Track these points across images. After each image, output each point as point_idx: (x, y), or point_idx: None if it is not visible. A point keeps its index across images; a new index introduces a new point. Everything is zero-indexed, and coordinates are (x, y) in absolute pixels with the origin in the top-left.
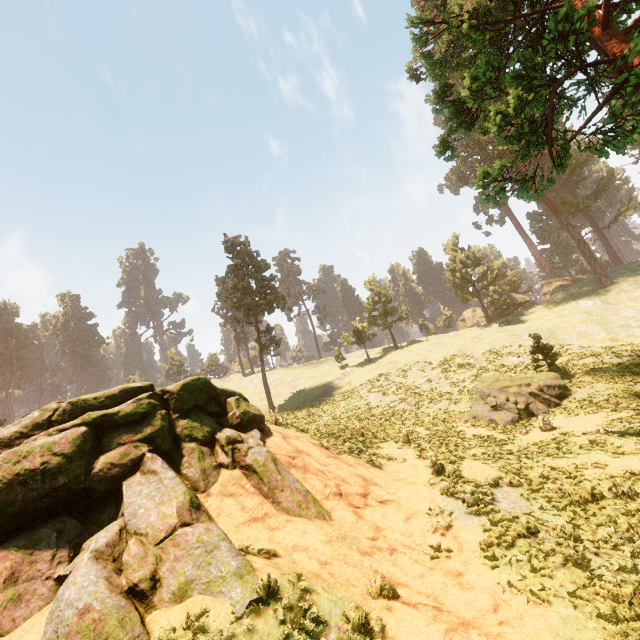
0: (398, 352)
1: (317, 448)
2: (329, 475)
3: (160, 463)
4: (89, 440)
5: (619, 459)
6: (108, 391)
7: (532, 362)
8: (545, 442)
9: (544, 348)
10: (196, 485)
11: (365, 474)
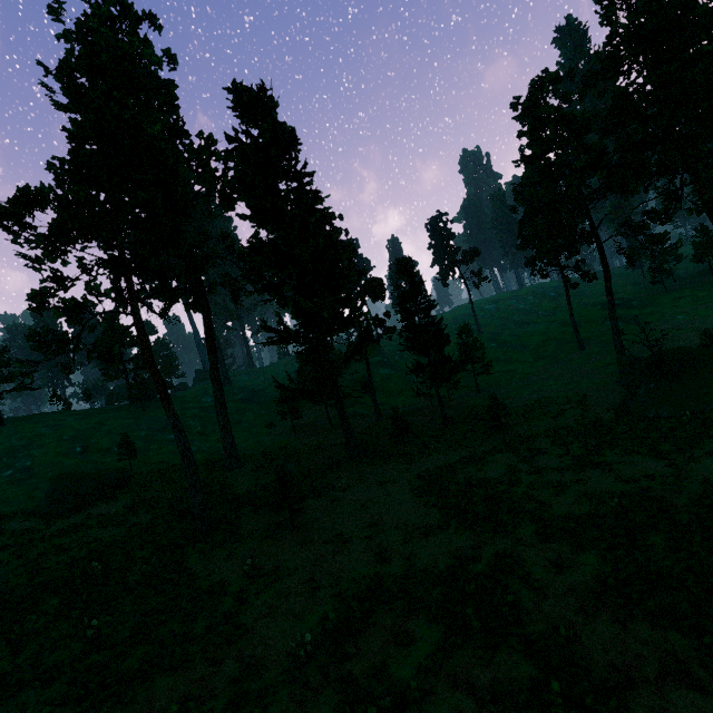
0: None
1: None
2: None
3: None
4: None
5: (102, 531)
6: None
7: (117, 456)
8: (71, 526)
9: (130, 445)
10: None
11: None
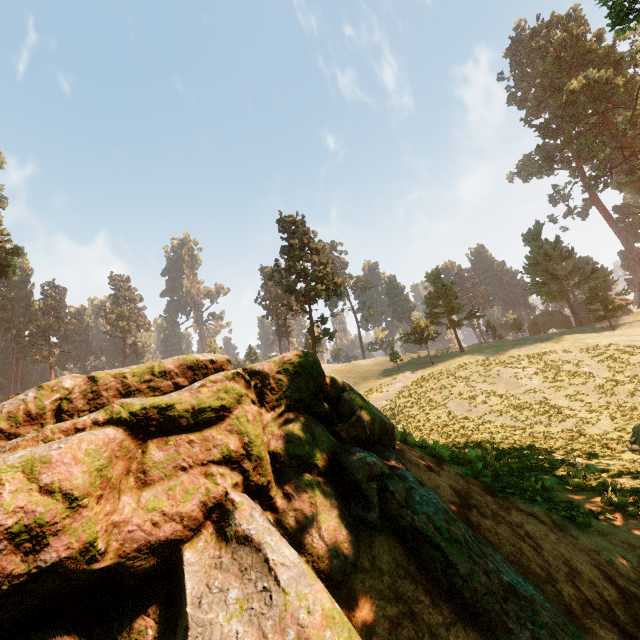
0: (471, 355)
1: (478, 486)
2: (540, 550)
3: (258, 518)
4: (119, 456)
5: None
6: (158, 363)
7: None
8: None
9: None
10: (322, 567)
11: (587, 548)
